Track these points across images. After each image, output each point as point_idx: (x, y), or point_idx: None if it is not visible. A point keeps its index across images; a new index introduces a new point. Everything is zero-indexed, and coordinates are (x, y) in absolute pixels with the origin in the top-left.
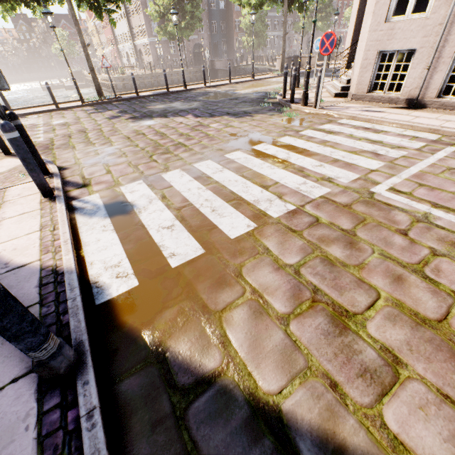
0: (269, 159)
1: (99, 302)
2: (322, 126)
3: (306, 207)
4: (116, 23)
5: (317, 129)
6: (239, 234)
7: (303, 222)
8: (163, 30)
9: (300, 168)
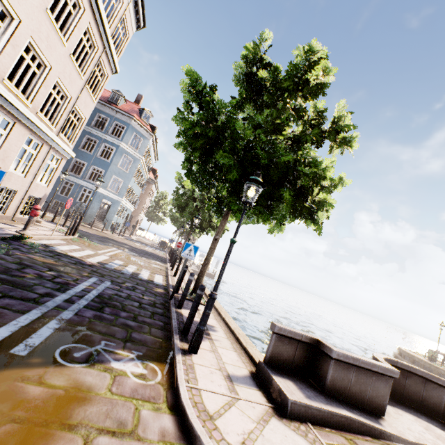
0: None
1: None
2: None
3: None
4: None
5: None
6: None
7: None
8: None
9: None
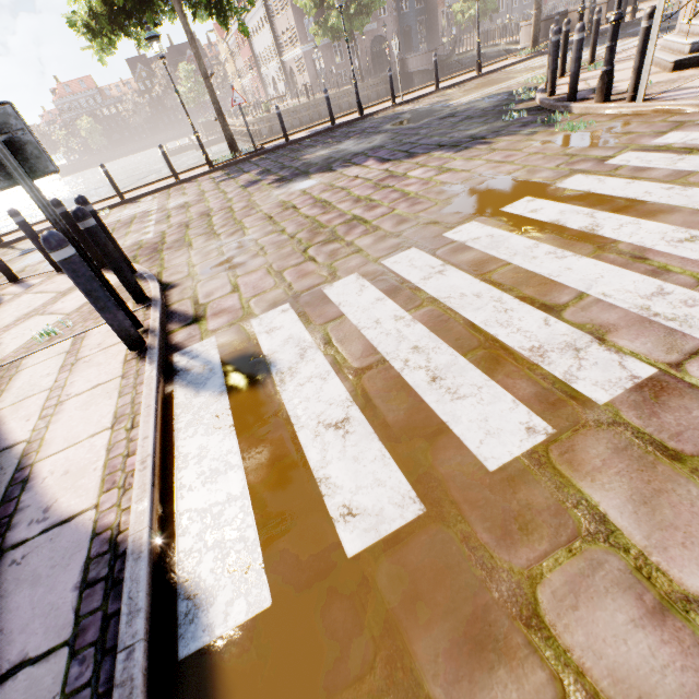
0: (547, 234)
1: (186, 651)
2: (660, 138)
3: (688, 369)
4: (256, 36)
5: (650, 148)
6: (508, 458)
7: (696, 425)
8: (322, 28)
9: (635, 252)
